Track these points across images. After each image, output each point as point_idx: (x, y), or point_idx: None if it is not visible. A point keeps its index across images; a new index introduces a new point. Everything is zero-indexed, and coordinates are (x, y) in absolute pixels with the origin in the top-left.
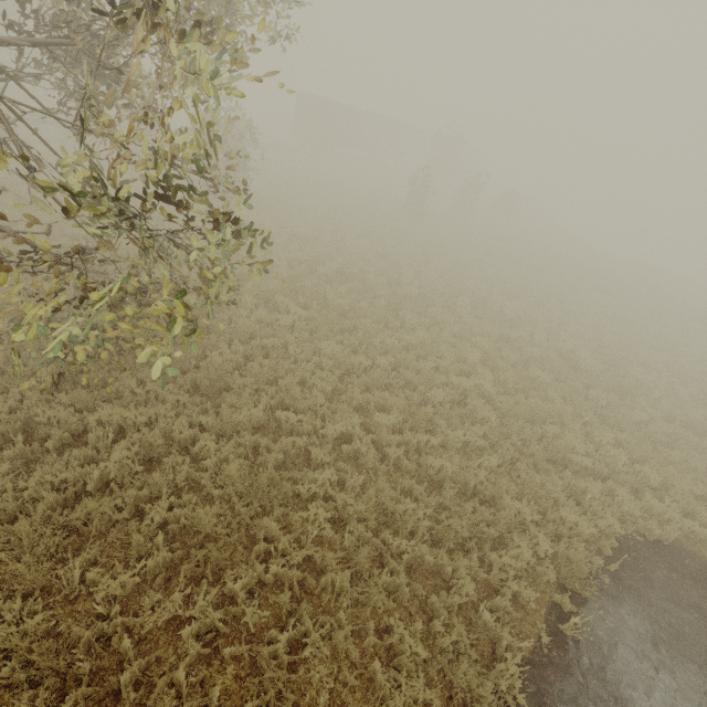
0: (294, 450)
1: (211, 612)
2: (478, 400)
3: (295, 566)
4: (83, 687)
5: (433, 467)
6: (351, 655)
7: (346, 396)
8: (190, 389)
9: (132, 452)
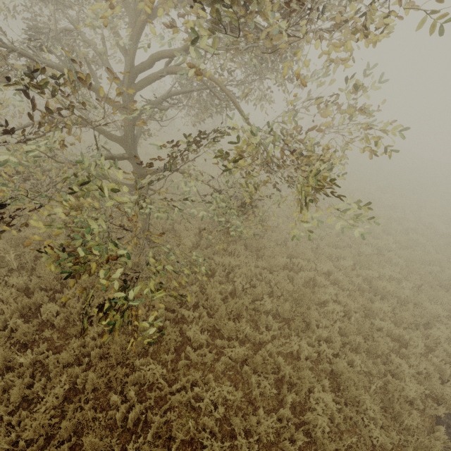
0: (308, 278)
1: (309, 349)
2: (391, 252)
3: (335, 331)
4: (273, 374)
5: (379, 288)
6: (373, 373)
7: (321, 251)
8: (243, 248)
9: (241, 278)
